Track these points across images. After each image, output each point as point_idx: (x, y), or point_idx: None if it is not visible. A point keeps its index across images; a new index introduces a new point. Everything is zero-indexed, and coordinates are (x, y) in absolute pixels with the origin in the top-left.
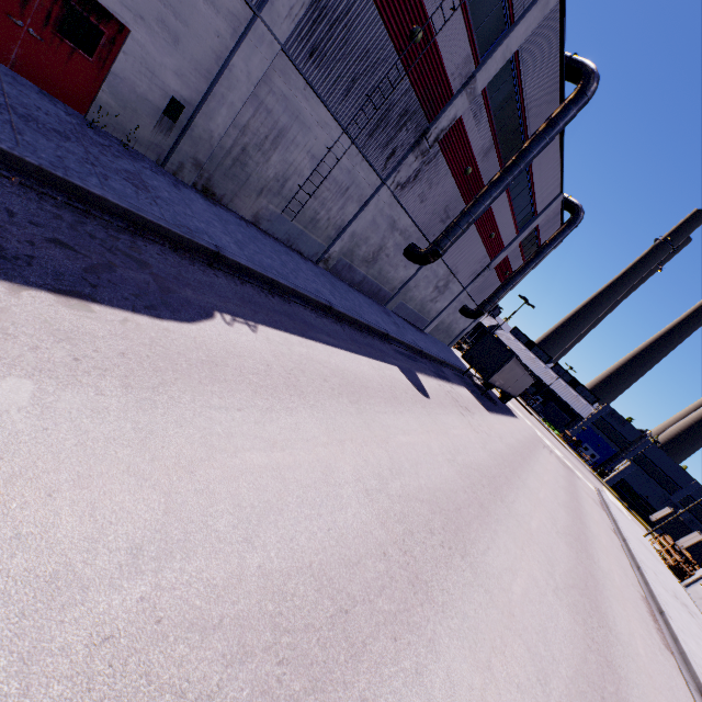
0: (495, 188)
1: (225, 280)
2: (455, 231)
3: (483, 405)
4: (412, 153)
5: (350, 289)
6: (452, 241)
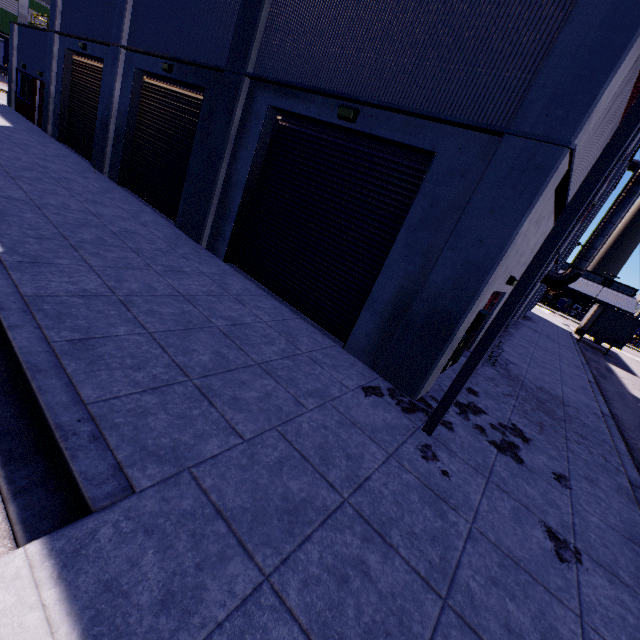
0: (623, 209)
1: (635, 442)
2: (593, 254)
3: (628, 372)
4: (578, 223)
5: (522, 331)
6: (590, 262)
